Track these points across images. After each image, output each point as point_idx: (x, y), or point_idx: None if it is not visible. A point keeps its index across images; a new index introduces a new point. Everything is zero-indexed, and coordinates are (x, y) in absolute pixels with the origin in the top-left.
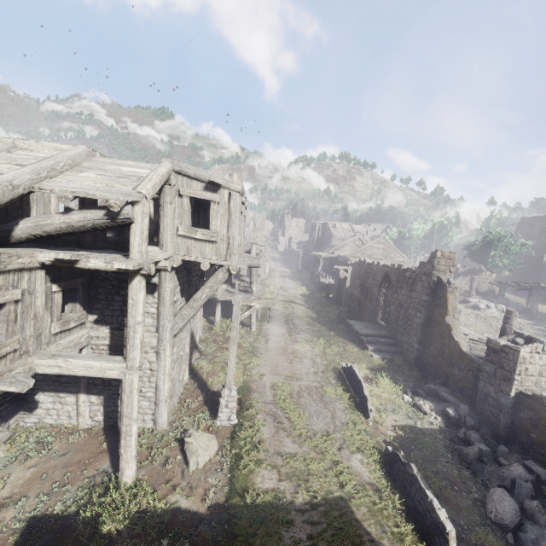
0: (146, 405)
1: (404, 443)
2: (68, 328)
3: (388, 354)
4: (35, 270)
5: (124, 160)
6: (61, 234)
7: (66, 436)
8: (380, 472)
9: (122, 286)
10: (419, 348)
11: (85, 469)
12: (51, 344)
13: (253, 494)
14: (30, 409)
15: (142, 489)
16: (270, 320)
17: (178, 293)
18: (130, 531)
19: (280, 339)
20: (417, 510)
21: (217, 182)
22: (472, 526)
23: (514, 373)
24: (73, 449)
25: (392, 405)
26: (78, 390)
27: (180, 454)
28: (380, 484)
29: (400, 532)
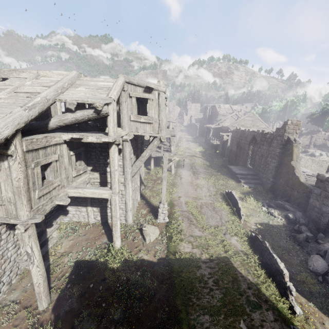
0: (121, 212)
1: (262, 232)
2: (80, 173)
3: (253, 185)
4: (62, 144)
5: (98, 78)
6: (72, 124)
7: (84, 227)
8: (247, 245)
9: (103, 150)
10: (273, 181)
11: (96, 241)
12: (73, 182)
13: (180, 254)
14: (65, 214)
15: (125, 250)
16: (181, 167)
17: (132, 153)
18: (122, 268)
19: (188, 177)
20: (267, 264)
21: (151, 87)
22: (298, 272)
23: None
24: (88, 232)
25: (255, 212)
26: (86, 205)
27: (140, 235)
28: (247, 251)
29: (258, 273)
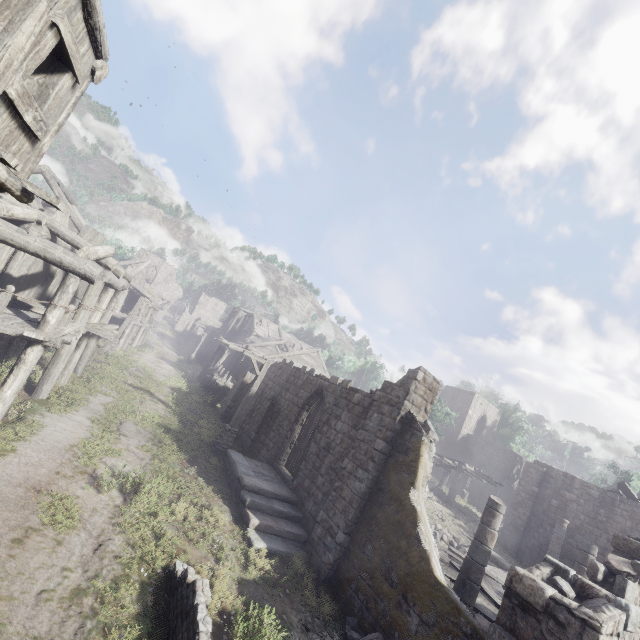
0: None
1: None
2: None
3: (283, 541)
4: None
5: None
6: None
7: None
8: None
9: None
10: (344, 542)
11: None
12: None
13: None
14: None
15: None
16: (66, 407)
17: None
18: None
19: (49, 456)
20: None
21: None
22: None
23: None
24: None
25: None
26: None
27: None
28: None
29: None
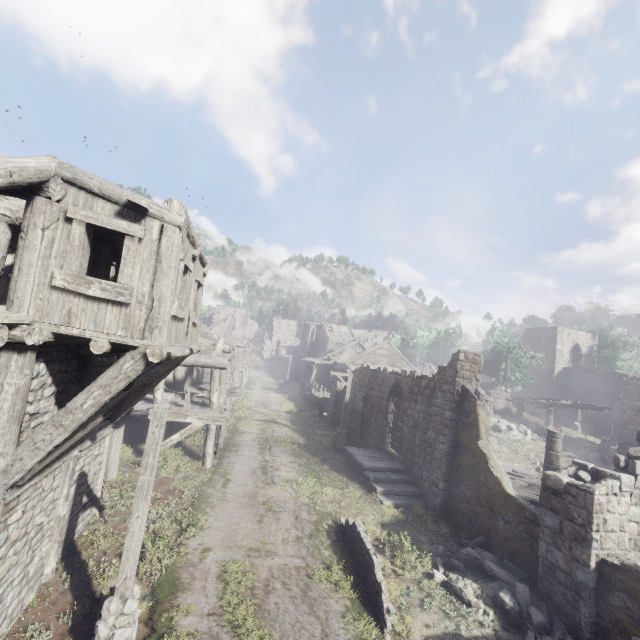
0: None
1: None
2: None
3: (404, 498)
4: None
5: None
6: None
7: None
8: None
9: None
10: (445, 488)
11: None
12: None
13: None
14: None
15: None
16: (236, 448)
17: (48, 398)
18: None
19: (247, 479)
20: None
21: (140, 204)
22: None
23: (591, 528)
24: None
25: (419, 593)
26: None
27: None
28: None
29: None
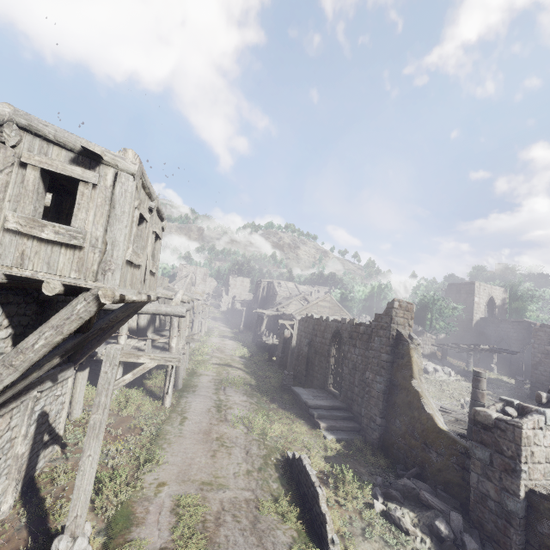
0: None
1: None
2: None
3: (345, 433)
4: None
5: None
6: None
7: None
8: None
9: None
10: (382, 423)
11: None
12: None
13: None
14: None
15: None
16: (194, 389)
17: (4, 340)
18: None
19: (203, 417)
20: None
21: (94, 151)
22: None
23: (520, 460)
24: None
25: (361, 522)
26: None
27: None
28: None
29: None
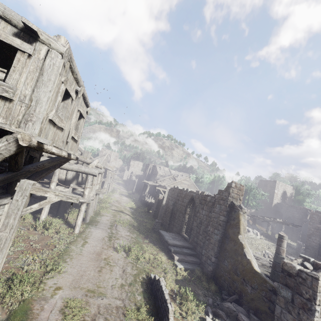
0: None
1: None
2: None
3: (190, 264)
4: None
5: None
6: None
7: None
8: None
9: None
10: (215, 261)
11: None
12: None
13: None
14: None
15: None
16: (96, 223)
17: None
18: None
19: (98, 242)
20: None
21: (31, 28)
22: None
23: (315, 303)
24: None
25: None
26: None
27: None
28: None
29: None
